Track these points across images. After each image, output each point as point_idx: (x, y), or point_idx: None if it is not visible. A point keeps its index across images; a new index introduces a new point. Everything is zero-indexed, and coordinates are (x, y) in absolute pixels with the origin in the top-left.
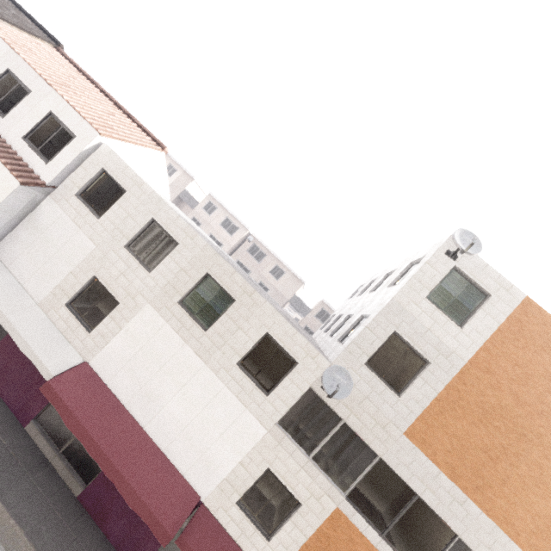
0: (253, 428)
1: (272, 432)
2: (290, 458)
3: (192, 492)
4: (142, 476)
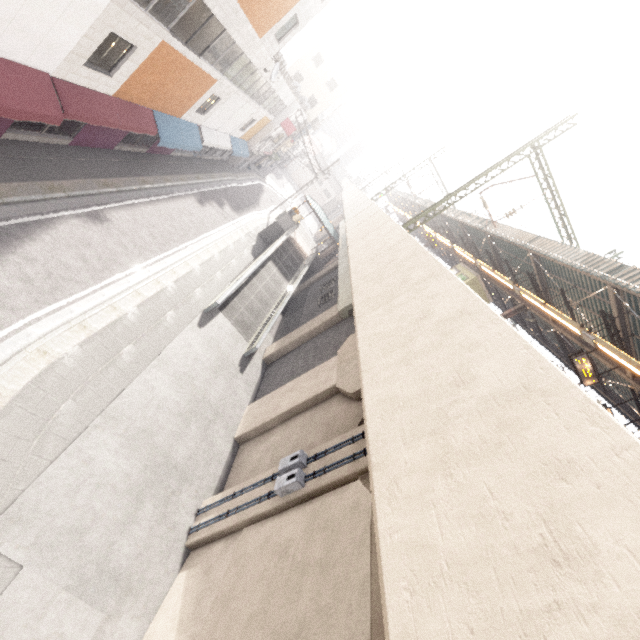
0: (96, 2)
1: (116, 1)
2: (131, 19)
3: (41, 74)
4: (7, 94)
